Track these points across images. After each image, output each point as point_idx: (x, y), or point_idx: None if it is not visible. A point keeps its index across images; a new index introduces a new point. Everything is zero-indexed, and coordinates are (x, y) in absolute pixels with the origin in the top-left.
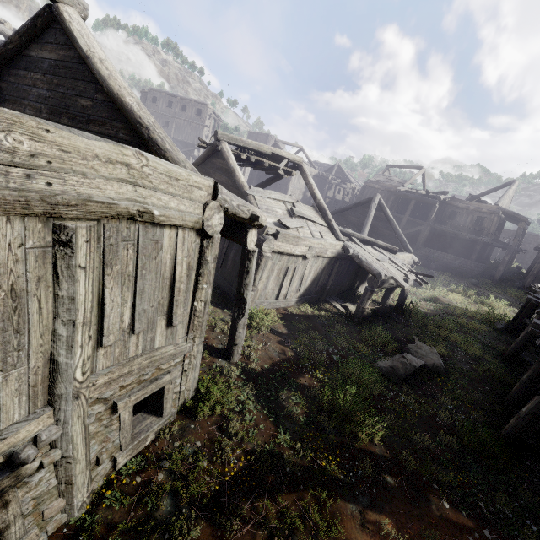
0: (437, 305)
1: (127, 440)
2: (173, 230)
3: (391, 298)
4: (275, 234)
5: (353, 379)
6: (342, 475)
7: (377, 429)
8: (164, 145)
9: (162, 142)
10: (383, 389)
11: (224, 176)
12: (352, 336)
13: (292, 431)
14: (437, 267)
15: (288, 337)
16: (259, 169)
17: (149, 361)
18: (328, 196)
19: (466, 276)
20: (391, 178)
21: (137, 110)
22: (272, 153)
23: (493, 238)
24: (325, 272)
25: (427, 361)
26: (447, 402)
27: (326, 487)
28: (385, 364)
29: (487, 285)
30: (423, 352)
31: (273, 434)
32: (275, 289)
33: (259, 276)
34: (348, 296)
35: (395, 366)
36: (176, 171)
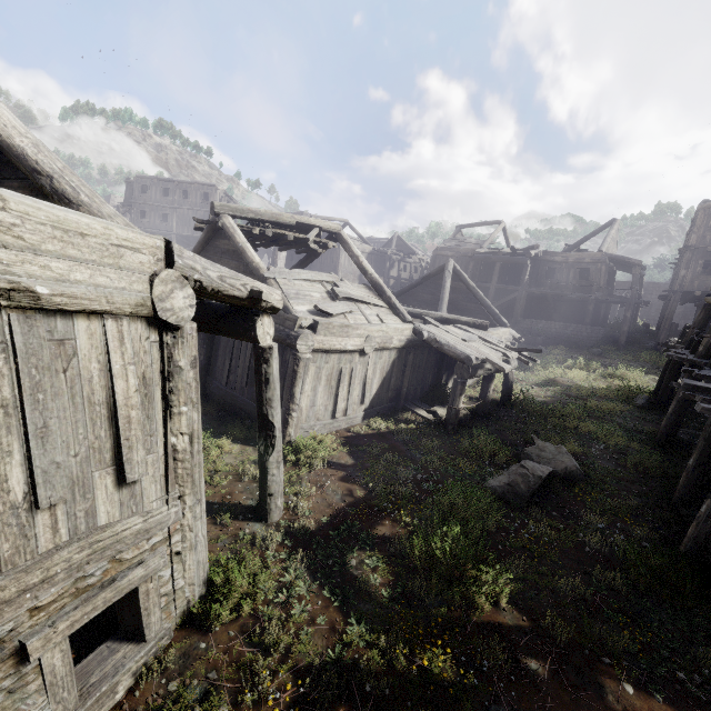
0: (555, 389)
1: (70, 702)
2: (95, 321)
3: (494, 390)
4: (313, 325)
5: (456, 512)
6: (458, 676)
7: (503, 585)
8: (78, 196)
9: (73, 192)
10: (502, 519)
11: (233, 261)
12: (447, 450)
13: (371, 617)
14: (546, 342)
15: (355, 470)
16: (285, 248)
17: (90, 552)
18: (391, 276)
19: (584, 346)
20: (466, 240)
21: (33, 153)
22: (297, 223)
23: (606, 293)
24: (396, 370)
25: (556, 466)
26: (596, 521)
27: (434, 705)
28: (499, 482)
29: (612, 353)
30: (548, 454)
31: (341, 630)
32: (328, 404)
33: (299, 388)
34: (436, 397)
35: (513, 482)
36: (78, 221)
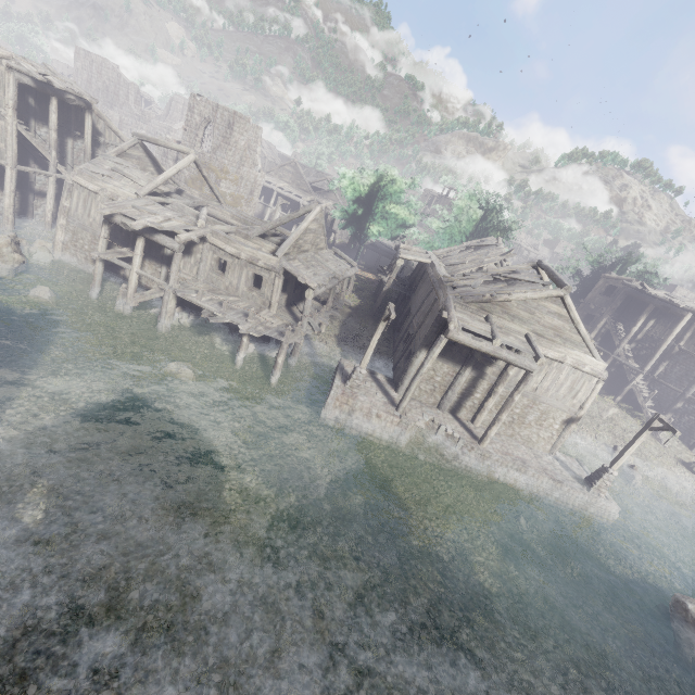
0: None
1: None
2: None
3: None
4: None
5: None
6: None
7: None
8: None
9: None
10: None
11: None
12: None
13: None
14: None
15: None
16: None
17: None
18: None
19: None
20: None
21: None
22: None
23: None
24: None
25: None
26: None
27: None
28: None
29: None
30: None
31: None
32: None
33: None
34: None
35: None
36: None
